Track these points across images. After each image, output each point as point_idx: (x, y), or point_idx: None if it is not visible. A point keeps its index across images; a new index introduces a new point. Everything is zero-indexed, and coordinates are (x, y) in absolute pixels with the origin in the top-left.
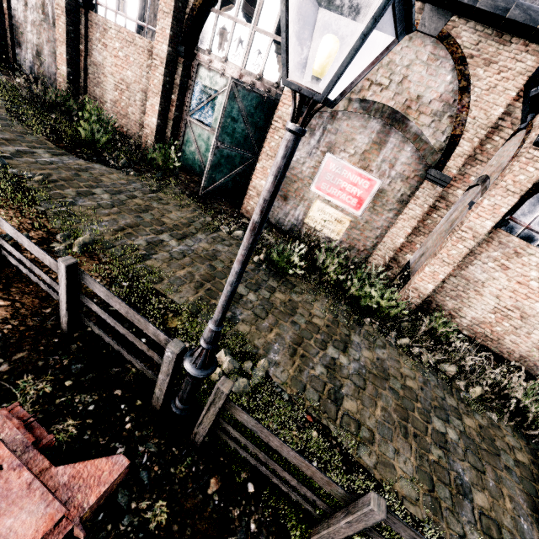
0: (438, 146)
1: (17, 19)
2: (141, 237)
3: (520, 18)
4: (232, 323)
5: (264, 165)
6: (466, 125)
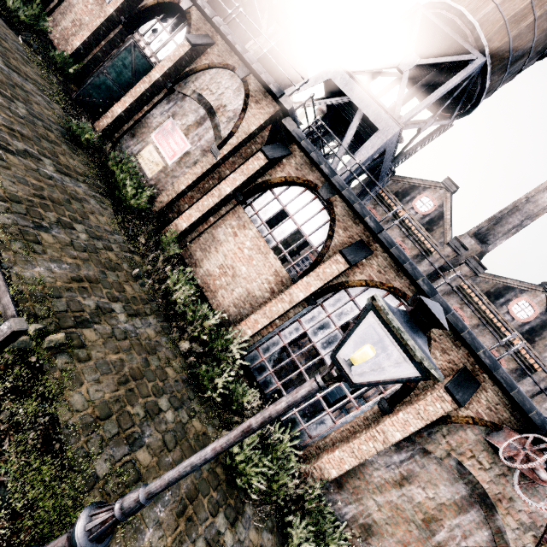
0: (224, 136)
1: None
2: None
3: (264, 79)
4: None
5: (127, 100)
6: (239, 129)
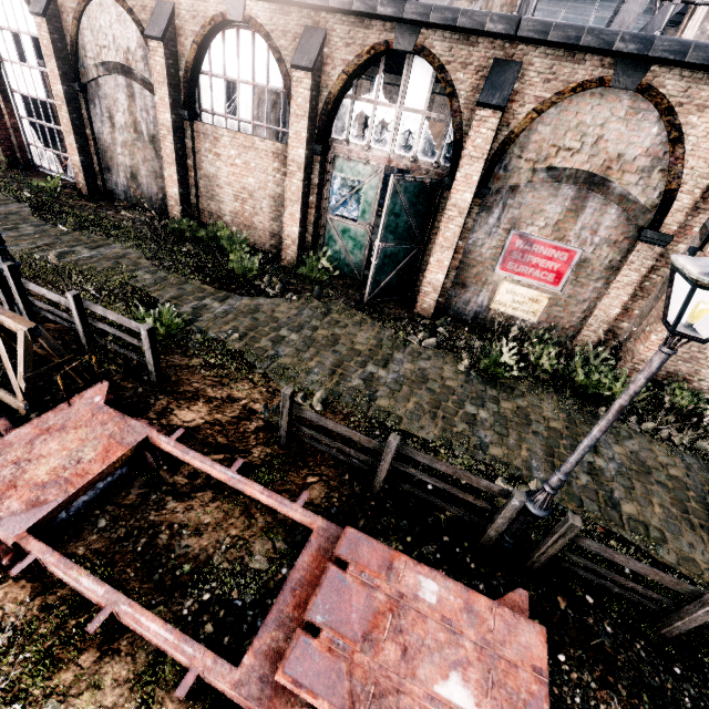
0: (650, 203)
1: (103, 143)
2: (354, 376)
3: None
4: (484, 449)
5: (440, 258)
6: (683, 177)
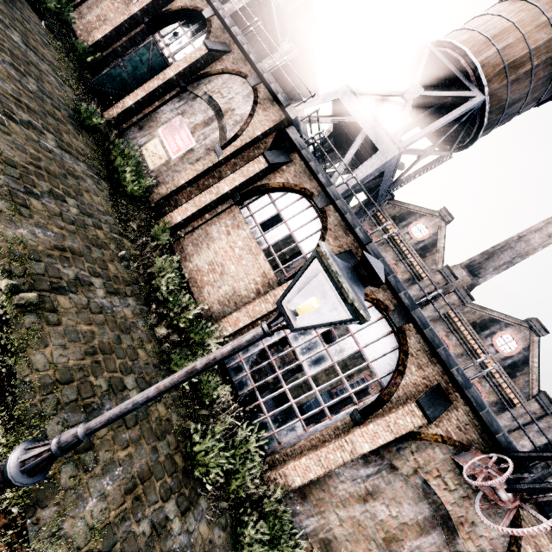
0: (229, 137)
1: None
2: None
3: (273, 89)
4: None
5: (139, 93)
6: (244, 133)
